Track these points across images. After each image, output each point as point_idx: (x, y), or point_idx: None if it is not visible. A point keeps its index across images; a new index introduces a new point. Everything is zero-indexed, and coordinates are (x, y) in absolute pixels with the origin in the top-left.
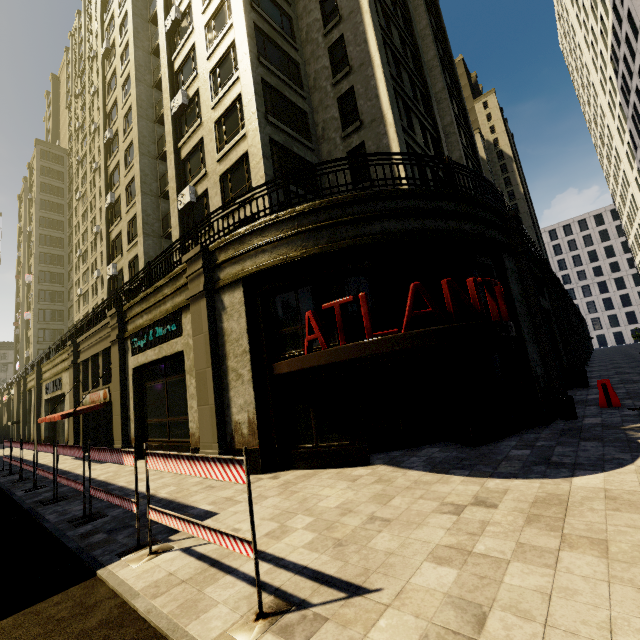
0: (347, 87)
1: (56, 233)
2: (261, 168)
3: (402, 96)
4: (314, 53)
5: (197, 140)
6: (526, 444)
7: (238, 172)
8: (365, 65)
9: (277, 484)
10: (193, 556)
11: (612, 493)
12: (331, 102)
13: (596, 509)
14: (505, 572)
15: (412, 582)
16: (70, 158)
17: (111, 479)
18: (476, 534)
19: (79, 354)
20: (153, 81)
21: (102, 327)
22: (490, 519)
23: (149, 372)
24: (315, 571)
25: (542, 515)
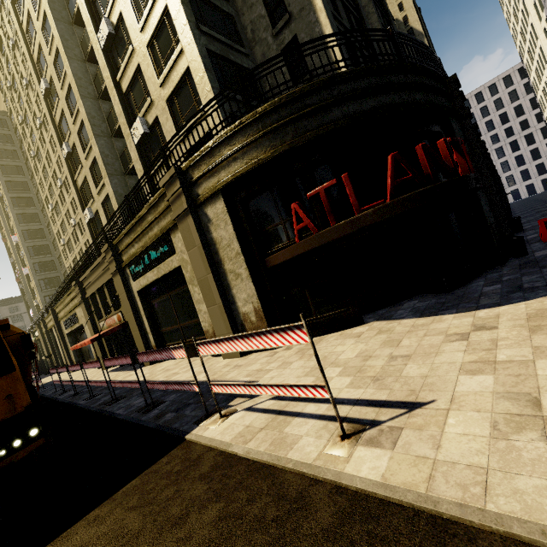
0: None
1: (24, 194)
2: (206, 82)
3: None
4: None
5: (134, 69)
6: (494, 281)
7: (183, 92)
8: None
9: (293, 352)
10: (258, 412)
11: None
12: None
13: None
14: (535, 368)
15: (458, 391)
16: (12, 120)
17: (150, 378)
18: (492, 349)
19: (85, 291)
20: (70, 17)
21: (99, 263)
22: (497, 337)
23: (152, 291)
24: (369, 400)
25: (542, 325)
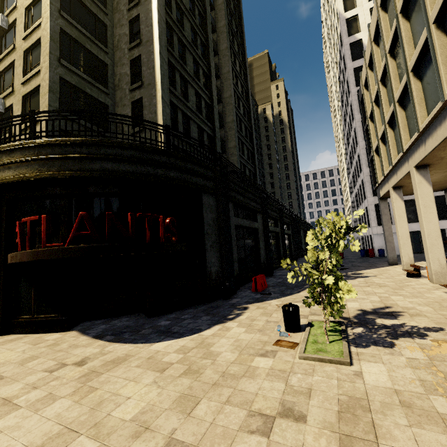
0: (137, 54)
1: None
2: (46, 99)
3: (180, 71)
4: (120, 21)
5: (10, 61)
6: (177, 317)
7: (36, 97)
8: (150, 42)
9: None
10: None
11: (156, 354)
12: (126, 61)
13: (130, 366)
14: (5, 417)
15: None
16: None
17: None
18: (37, 388)
19: None
20: None
21: None
22: (64, 375)
23: None
24: None
25: (97, 371)
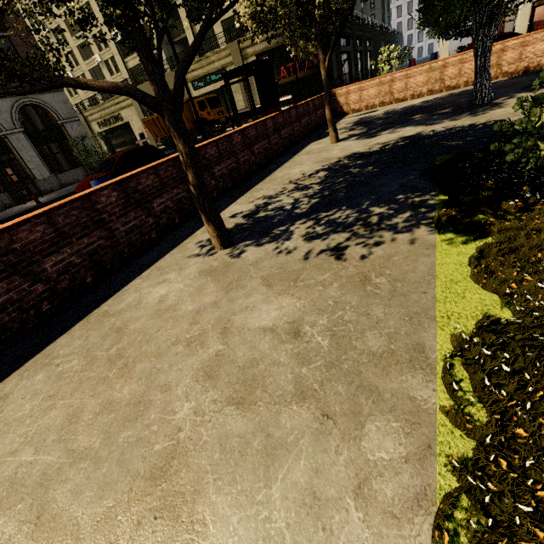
0: None
1: None
2: None
3: None
4: None
5: None
6: None
7: None
8: None
9: None
10: None
11: None
12: None
13: None
14: None
15: None
16: None
17: None
18: None
19: None
20: None
21: None
22: None
23: None
24: None
25: None
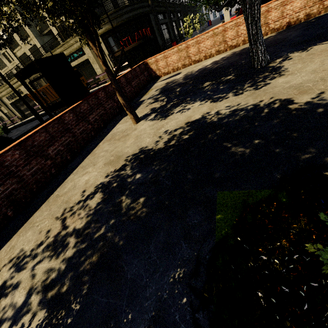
0: None
1: None
2: None
3: None
4: None
5: None
6: None
7: None
8: None
9: None
10: None
11: None
12: None
13: None
14: None
15: None
16: None
17: None
18: None
19: None
20: None
21: None
22: None
23: None
24: None
25: None
